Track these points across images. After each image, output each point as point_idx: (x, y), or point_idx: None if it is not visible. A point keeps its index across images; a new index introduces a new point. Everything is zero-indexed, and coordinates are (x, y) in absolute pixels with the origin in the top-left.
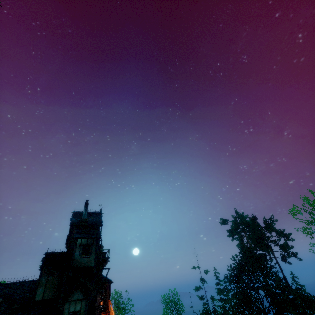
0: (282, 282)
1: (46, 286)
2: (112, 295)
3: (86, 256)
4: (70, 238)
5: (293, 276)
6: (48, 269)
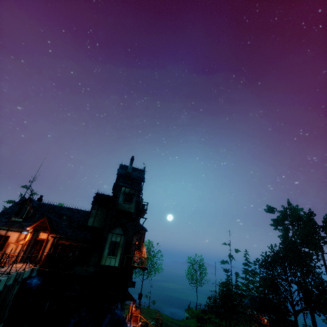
0: (324, 284)
1: (95, 217)
2: (145, 243)
3: (128, 202)
4: (116, 185)
5: None
6: (97, 206)
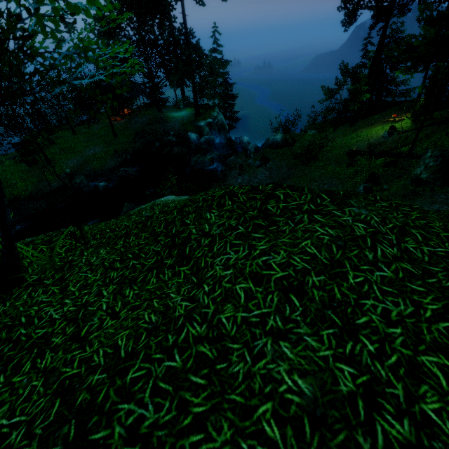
0: (174, 36)
1: None
2: None
3: None
4: None
5: (214, 31)
6: None
